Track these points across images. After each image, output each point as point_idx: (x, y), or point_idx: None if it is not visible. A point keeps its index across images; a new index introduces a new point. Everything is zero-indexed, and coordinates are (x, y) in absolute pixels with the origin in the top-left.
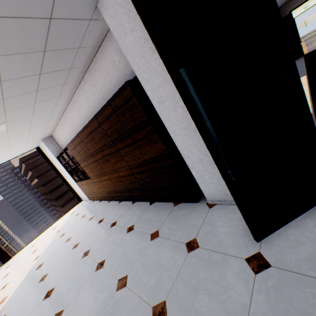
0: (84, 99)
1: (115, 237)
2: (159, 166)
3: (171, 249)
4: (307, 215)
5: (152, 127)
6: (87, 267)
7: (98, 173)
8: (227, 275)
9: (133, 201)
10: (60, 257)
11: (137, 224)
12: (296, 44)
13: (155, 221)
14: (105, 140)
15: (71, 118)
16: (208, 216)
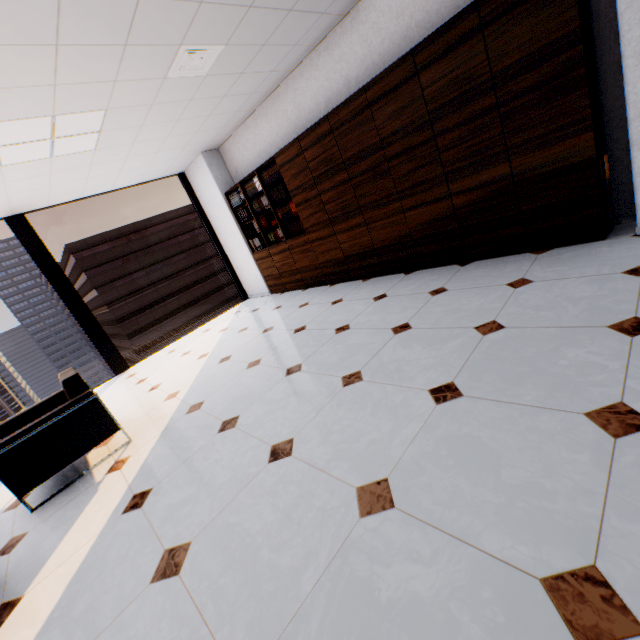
0: (361, 34)
1: (404, 304)
2: (542, 158)
3: (585, 283)
4: None
5: (580, 51)
6: (365, 336)
7: (336, 213)
8: None
9: (406, 271)
10: (271, 344)
11: (451, 285)
12: None
13: (502, 274)
14: (407, 117)
15: (298, 94)
16: None
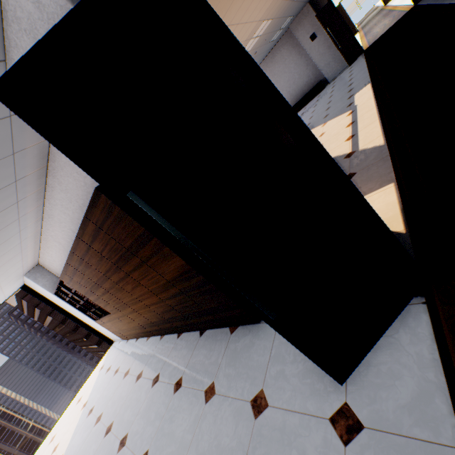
0: (60, 210)
1: (159, 404)
2: (190, 285)
3: (232, 415)
4: (399, 324)
5: (158, 240)
6: None
7: (116, 305)
8: (309, 454)
9: (177, 333)
10: None
11: (186, 375)
12: (350, 39)
13: (209, 365)
14: (106, 265)
15: (54, 237)
16: (274, 345)
